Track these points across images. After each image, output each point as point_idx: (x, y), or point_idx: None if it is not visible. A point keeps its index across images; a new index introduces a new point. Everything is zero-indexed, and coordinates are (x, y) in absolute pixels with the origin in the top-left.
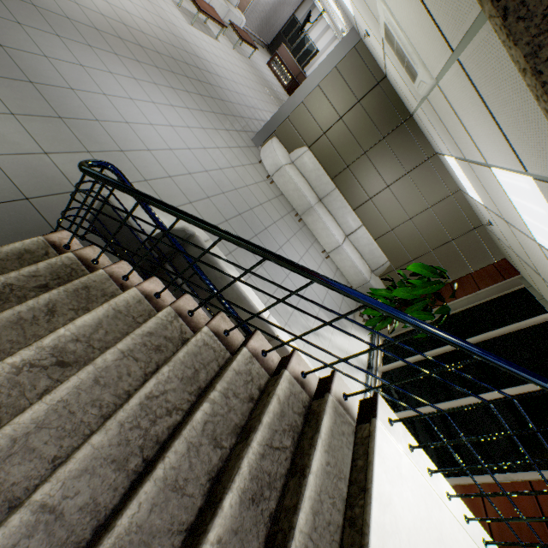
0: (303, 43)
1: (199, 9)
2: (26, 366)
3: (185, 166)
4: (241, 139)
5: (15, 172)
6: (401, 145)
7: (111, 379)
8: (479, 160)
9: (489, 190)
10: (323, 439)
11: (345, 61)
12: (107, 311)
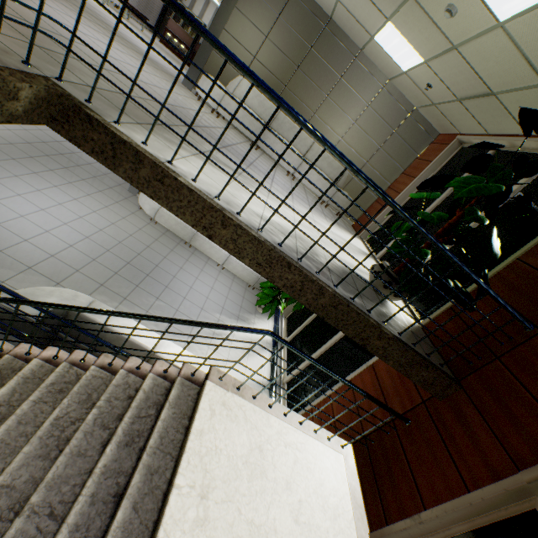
0: None
1: None
2: None
3: (65, 241)
4: (118, 194)
5: None
6: None
7: (30, 419)
8: None
9: None
10: (171, 402)
11: None
12: (18, 380)
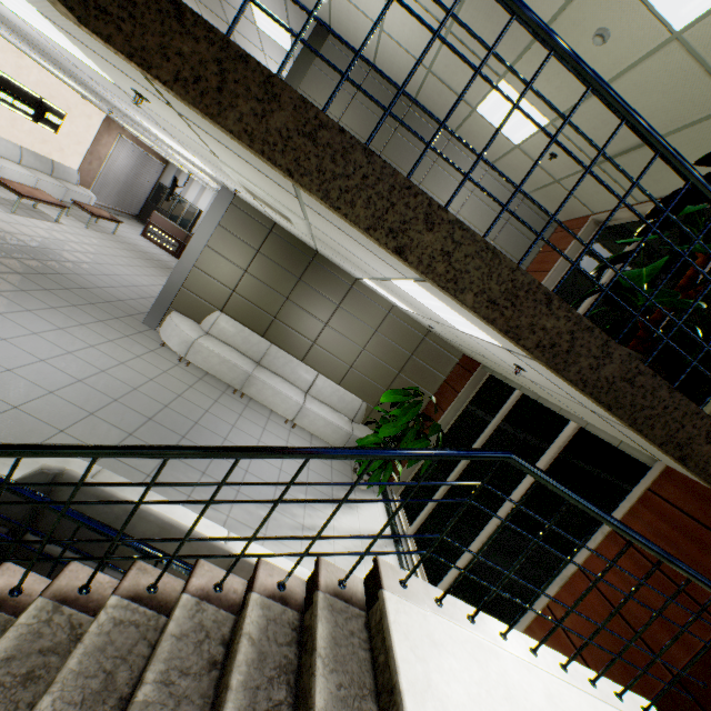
0: (181, 206)
1: (21, 195)
2: None
3: (40, 385)
4: (128, 326)
5: None
6: (320, 280)
7: None
8: (381, 276)
9: (406, 299)
10: (324, 656)
11: (227, 217)
12: None
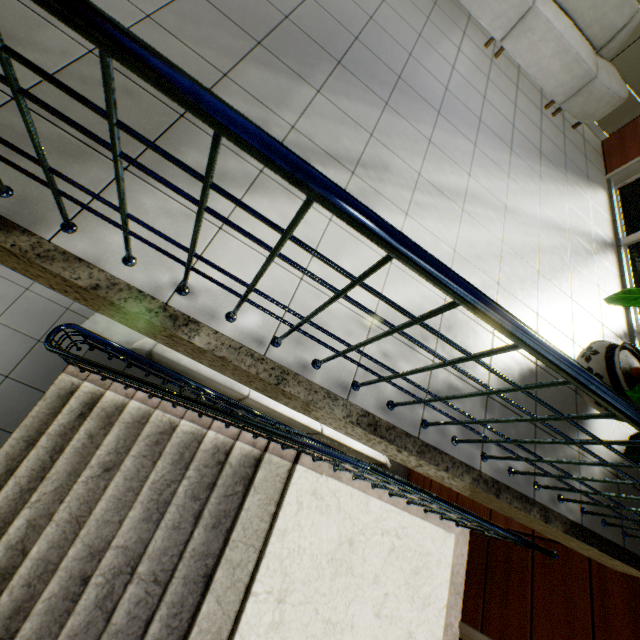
0: None
1: None
2: (90, 479)
3: None
4: None
5: (19, 323)
6: None
7: (134, 474)
8: None
9: None
10: (256, 487)
11: None
12: (120, 426)
